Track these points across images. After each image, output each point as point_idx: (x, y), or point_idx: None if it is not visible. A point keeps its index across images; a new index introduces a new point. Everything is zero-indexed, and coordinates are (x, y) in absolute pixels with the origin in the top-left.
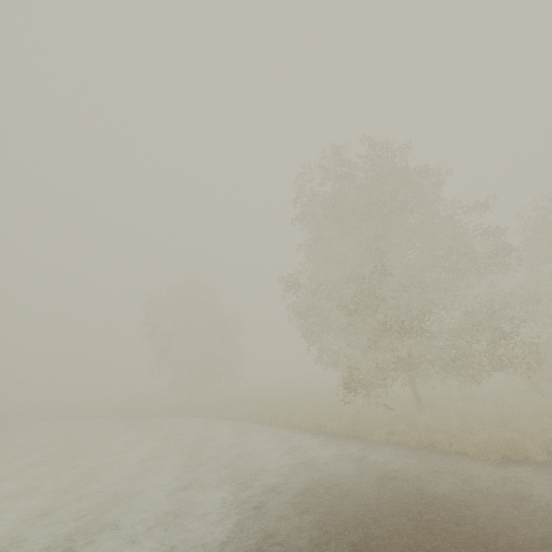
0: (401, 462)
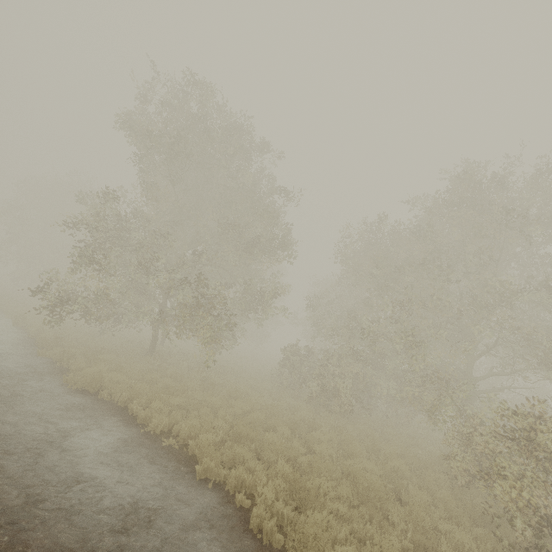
0: (4, 366)
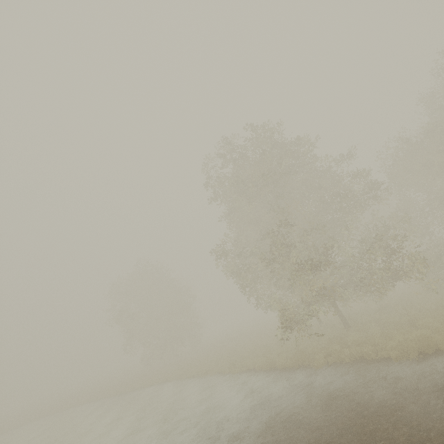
0: (340, 380)
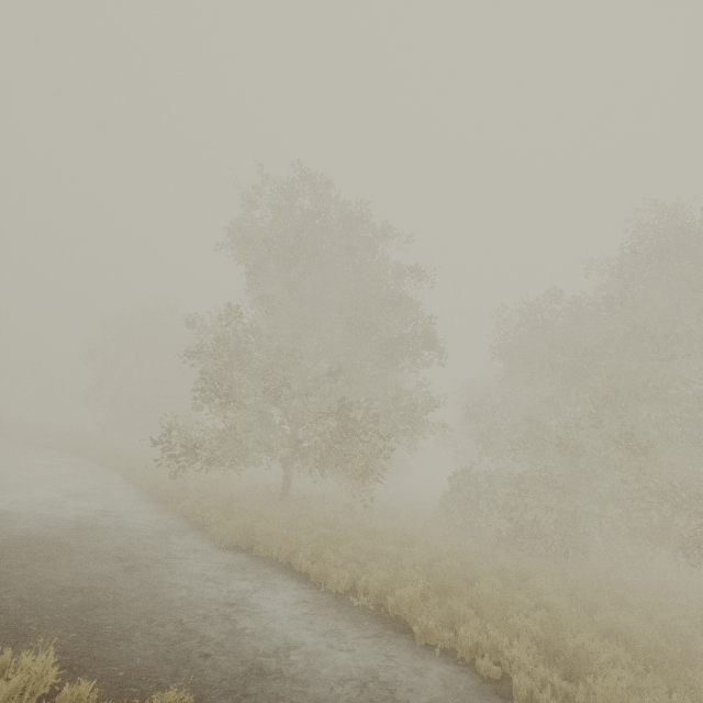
0: (140, 525)
